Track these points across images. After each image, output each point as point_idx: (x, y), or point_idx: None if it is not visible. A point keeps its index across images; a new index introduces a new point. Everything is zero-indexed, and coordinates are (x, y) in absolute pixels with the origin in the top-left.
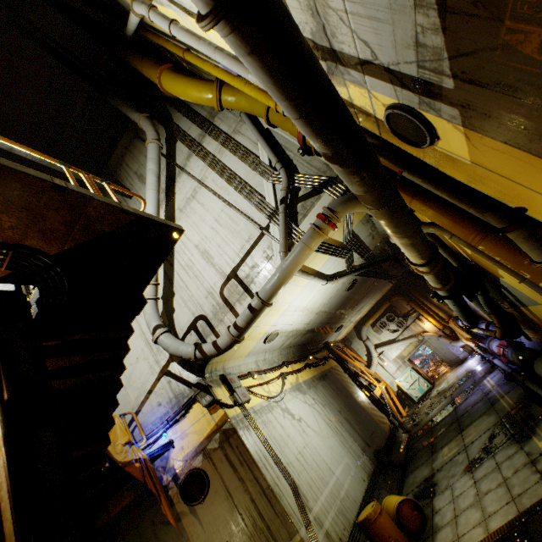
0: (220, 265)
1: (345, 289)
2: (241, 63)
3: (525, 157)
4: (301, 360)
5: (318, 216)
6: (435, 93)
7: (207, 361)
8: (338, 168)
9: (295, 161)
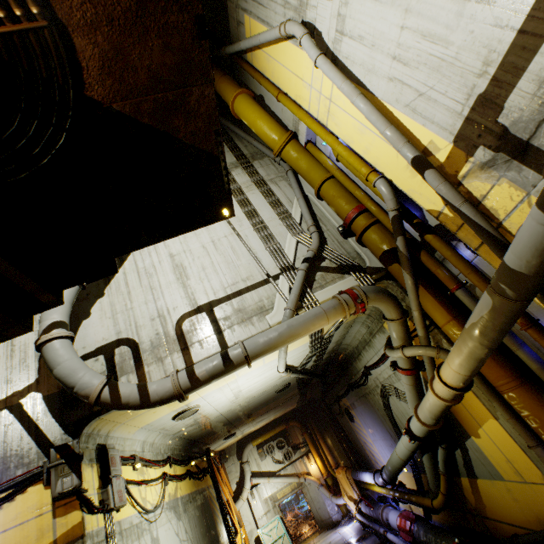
0: (195, 289)
1: (277, 389)
2: (384, 117)
3: None
4: (185, 462)
5: (348, 291)
6: None
7: (101, 412)
8: None
9: (326, 234)
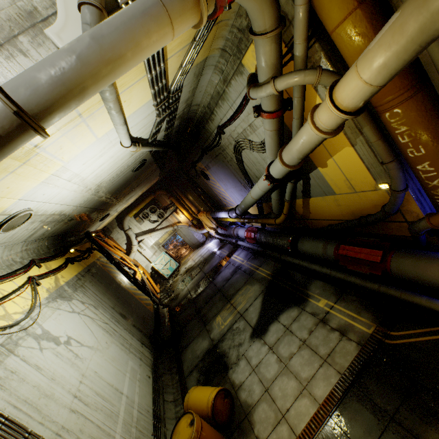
0: None
1: (133, 168)
2: None
3: None
4: (59, 255)
5: None
6: None
7: None
8: None
9: None
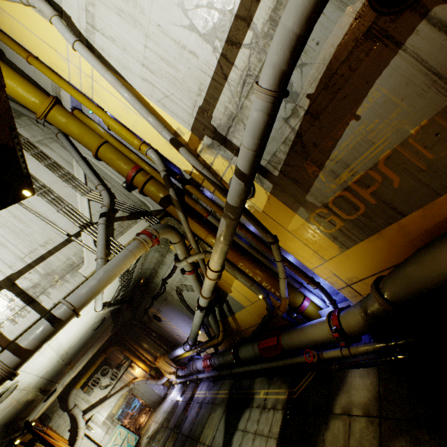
0: None
1: (95, 327)
2: (145, 107)
3: (288, 210)
4: None
5: (145, 232)
6: (267, 175)
7: None
8: (243, 185)
9: (113, 190)
